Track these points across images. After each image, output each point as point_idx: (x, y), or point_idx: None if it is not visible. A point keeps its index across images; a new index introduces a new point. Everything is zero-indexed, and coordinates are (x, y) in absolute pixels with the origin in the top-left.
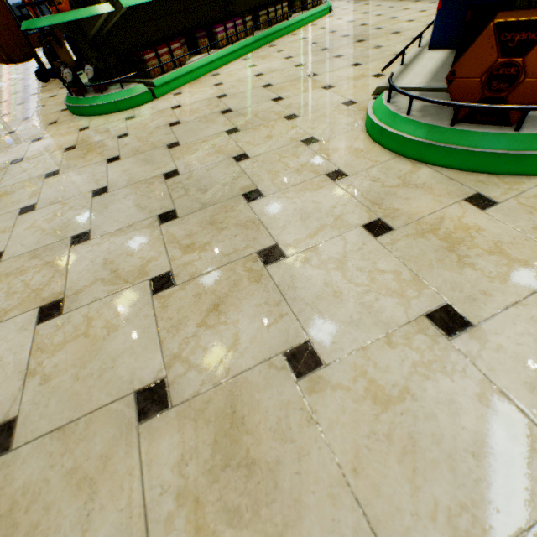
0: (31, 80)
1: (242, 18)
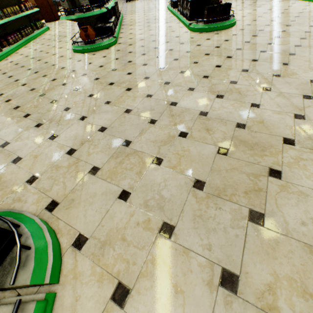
0: None
1: (16, 34)
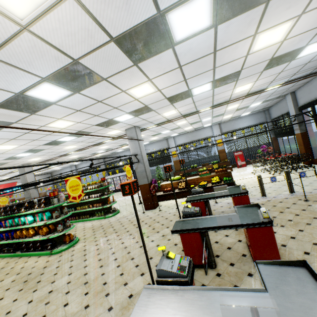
0: None
1: (75, 217)
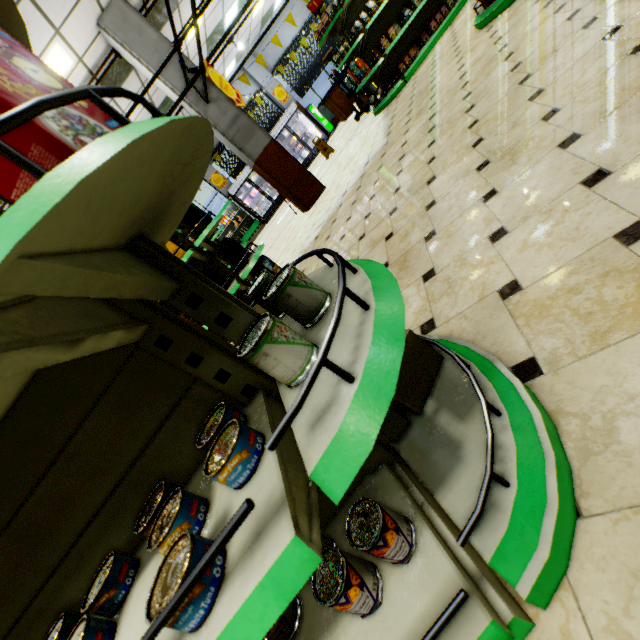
0: (351, 127)
1: (444, 5)
